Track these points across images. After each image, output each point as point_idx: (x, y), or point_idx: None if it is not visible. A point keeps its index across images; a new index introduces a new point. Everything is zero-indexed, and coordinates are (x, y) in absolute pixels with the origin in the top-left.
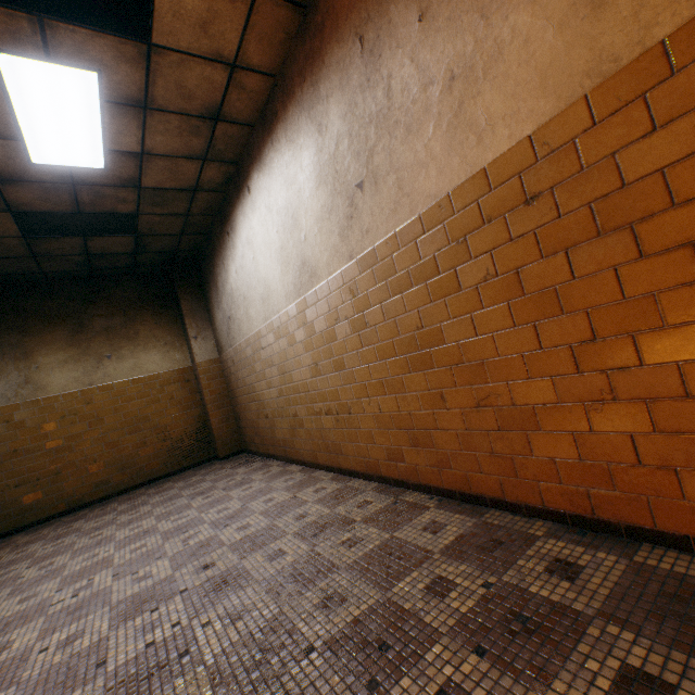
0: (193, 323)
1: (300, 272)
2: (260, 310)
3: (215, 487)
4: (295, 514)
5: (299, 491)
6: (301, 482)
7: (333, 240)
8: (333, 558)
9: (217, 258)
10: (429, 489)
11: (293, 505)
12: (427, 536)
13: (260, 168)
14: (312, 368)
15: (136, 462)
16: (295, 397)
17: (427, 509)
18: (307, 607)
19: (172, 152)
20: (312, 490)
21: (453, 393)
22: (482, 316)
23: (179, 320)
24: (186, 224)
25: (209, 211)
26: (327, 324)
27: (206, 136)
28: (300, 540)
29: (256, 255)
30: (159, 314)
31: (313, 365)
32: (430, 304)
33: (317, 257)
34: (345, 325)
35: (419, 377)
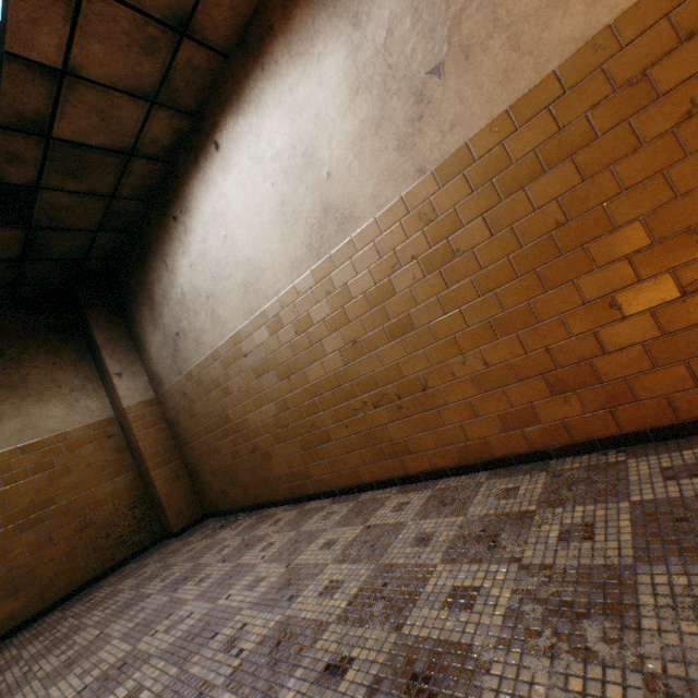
0: (114, 355)
1: (319, 224)
2: (239, 303)
3: (202, 564)
4: (405, 541)
5: (367, 519)
6: (354, 511)
7: (386, 159)
8: (588, 560)
9: (153, 259)
10: (591, 445)
11: (384, 534)
12: (695, 482)
13: (238, 110)
14: (345, 351)
15: (37, 573)
16: (313, 403)
17: (623, 464)
18: (695, 645)
19: (109, 79)
20: (388, 511)
21: (633, 292)
22: (685, 167)
23: (89, 357)
24: (107, 212)
25: (142, 193)
26: (375, 278)
27: (163, 60)
28: (473, 564)
29: (232, 230)
30: (57, 350)
31: (348, 345)
32: (581, 184)
33: (354, 193)
34: (412, 267)
35: (564, 292)
